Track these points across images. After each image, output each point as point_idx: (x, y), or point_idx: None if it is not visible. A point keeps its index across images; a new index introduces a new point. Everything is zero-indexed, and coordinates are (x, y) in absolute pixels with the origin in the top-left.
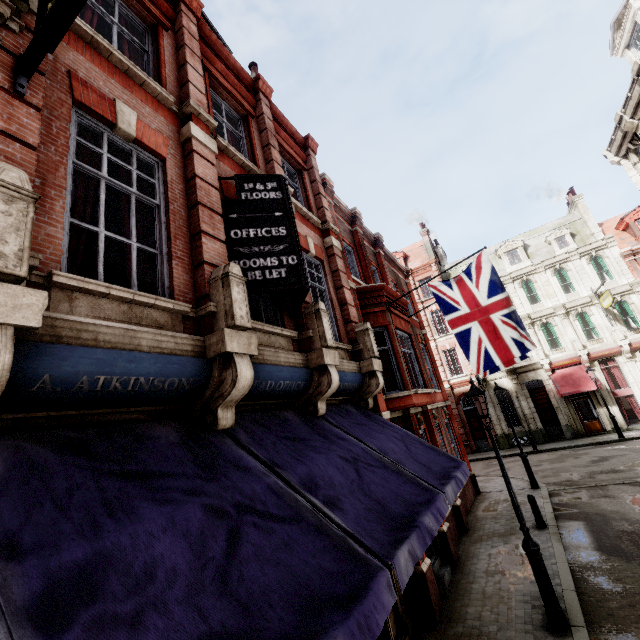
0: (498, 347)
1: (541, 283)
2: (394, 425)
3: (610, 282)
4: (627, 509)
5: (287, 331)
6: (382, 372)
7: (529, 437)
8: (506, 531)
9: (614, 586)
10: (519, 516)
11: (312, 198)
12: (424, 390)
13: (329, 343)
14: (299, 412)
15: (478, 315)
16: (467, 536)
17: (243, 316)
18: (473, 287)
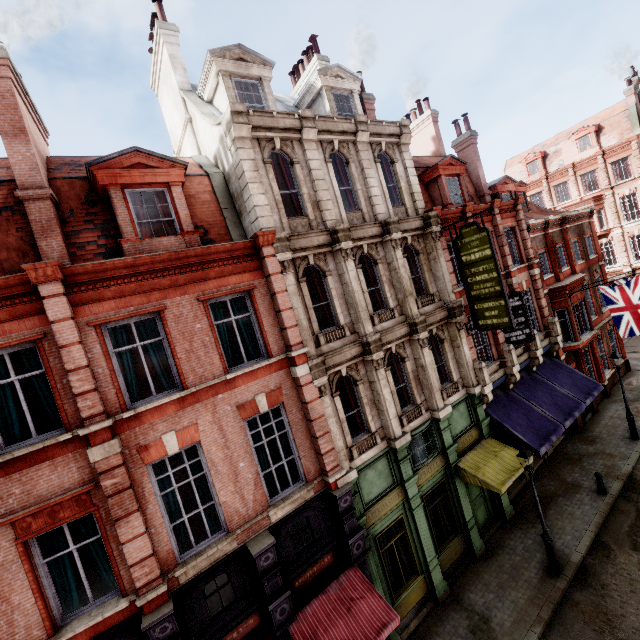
0: (639, 326)
1: None
2: (567, 366)
3: None
4: None
5: (521, 347)
6: (561, 331)
7: None
8: (634, 399)
9: None
10: (625, 404)
11: (521, 244)
12: (588, 337)
13: (539, 348)
14: (525, 371)
15: (630, 308)
16: (607, 399)
17: (515, 361)
18: (630, 293)
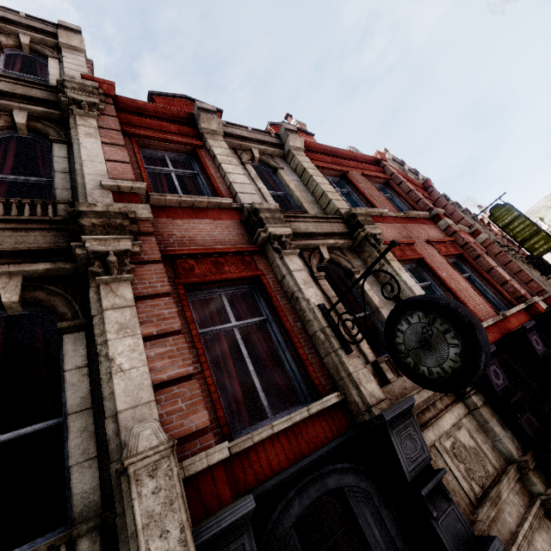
0: None
1: None
2: None
3: None
4: None
5: None
6: None
7: None
8: None
9: None
10: None
11: None
12: None
13: None
14: None
15: None
16: None
17: None
18: None
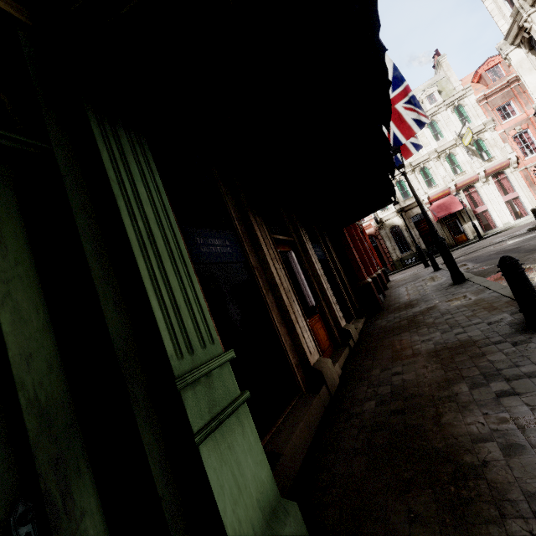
0: (403, 130)
1: (418, 136)
2: None
3: (469, 125)
4: (491, 250)
5: None
6: None
7: (417, 253)
8: (414, 279)
9: (489, 266)
10: (430, 224)
11: None
12: None
13: None
14: None
15: None
16: (388, 290)
17: None
18: None
